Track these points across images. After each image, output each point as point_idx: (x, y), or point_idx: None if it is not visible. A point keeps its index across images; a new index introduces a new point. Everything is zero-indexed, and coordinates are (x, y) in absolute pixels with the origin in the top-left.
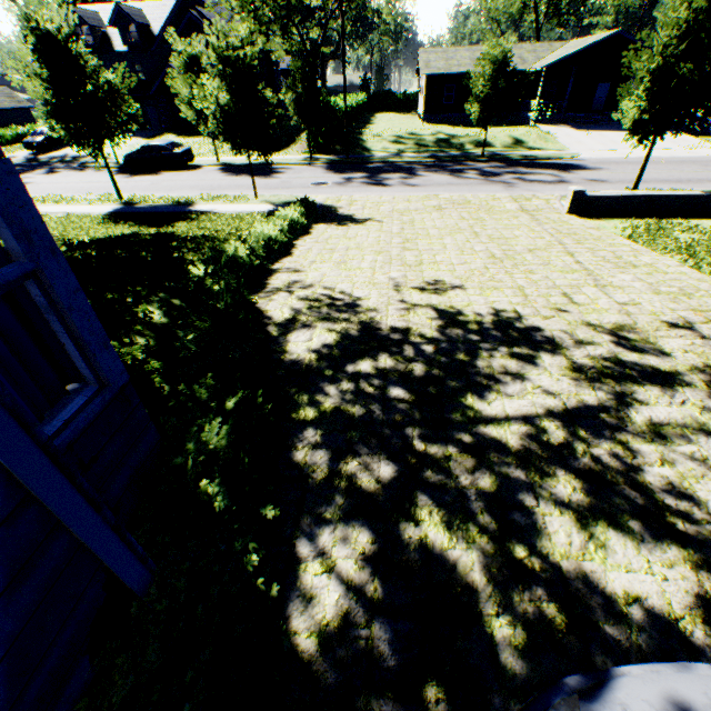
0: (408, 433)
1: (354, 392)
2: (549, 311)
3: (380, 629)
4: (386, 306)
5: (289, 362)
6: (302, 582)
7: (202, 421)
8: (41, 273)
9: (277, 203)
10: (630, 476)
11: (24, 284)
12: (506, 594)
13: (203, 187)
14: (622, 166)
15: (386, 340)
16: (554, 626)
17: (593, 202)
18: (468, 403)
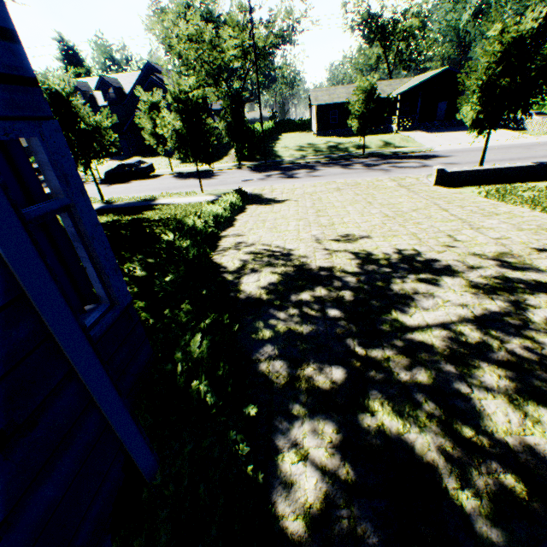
0: (349, 343)
1: (300, 315)
2: (441, 247)
3: (359, 508)
4: (313, 253)
5: (244, 297)
6: (282, 470)
7: (185, 339)
8: (73, 208)
9: (218, 195)
10: (543, 363)
11: (58, 220)
12: (464, 469)
13: (163, 188)
14: (467, 153)
15: (317, 276)
16: (516, 494)
17: (452, 176)
18: (393, 317)
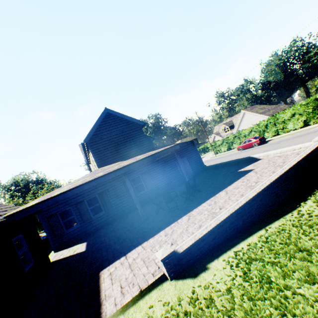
0: None
1: None
2: None
3: None
4: None
5: None
6: None
7: None
8: None
9: None
10: None
11: None
12: None
13: None
14: None
15: None
16: None
17: None
18: None
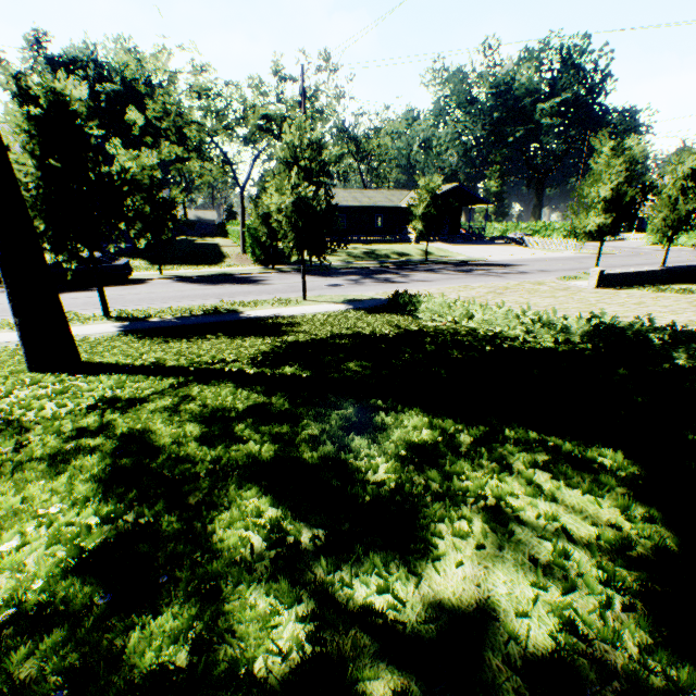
0: None
1: None
2: None
3: None
4: None
5: None
6: None
7: None
8: None
9: (340, 302)
10: None
11: None
12: None
13: (198, 296)
14: (530, 262)
15: None
16: None
17: (608, 278)
18: None
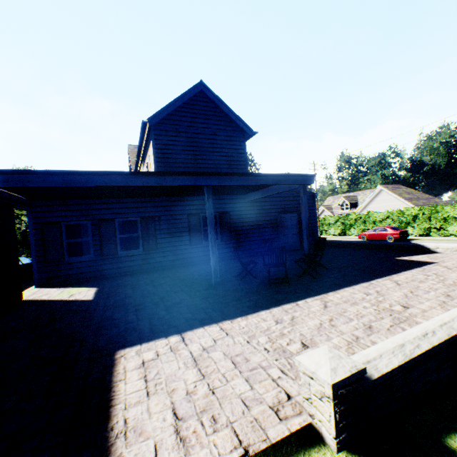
0: None
1: None
2: None
3: None
4: None
5: None
6: None
7: None
8: None
9: None
10: None
11: None
12: None
13: None
14: None
15: None
16: None
17: None
18: None
